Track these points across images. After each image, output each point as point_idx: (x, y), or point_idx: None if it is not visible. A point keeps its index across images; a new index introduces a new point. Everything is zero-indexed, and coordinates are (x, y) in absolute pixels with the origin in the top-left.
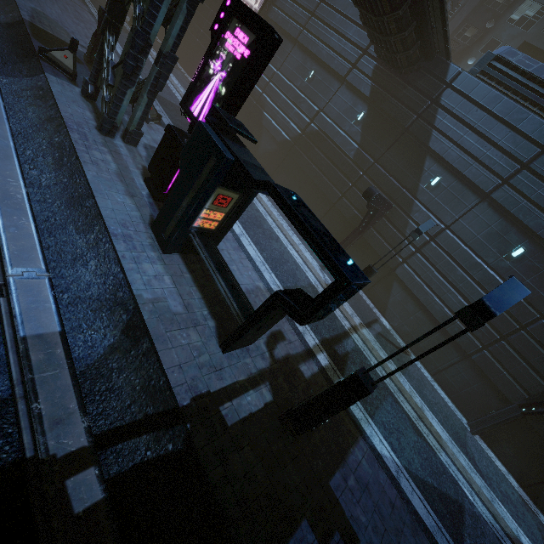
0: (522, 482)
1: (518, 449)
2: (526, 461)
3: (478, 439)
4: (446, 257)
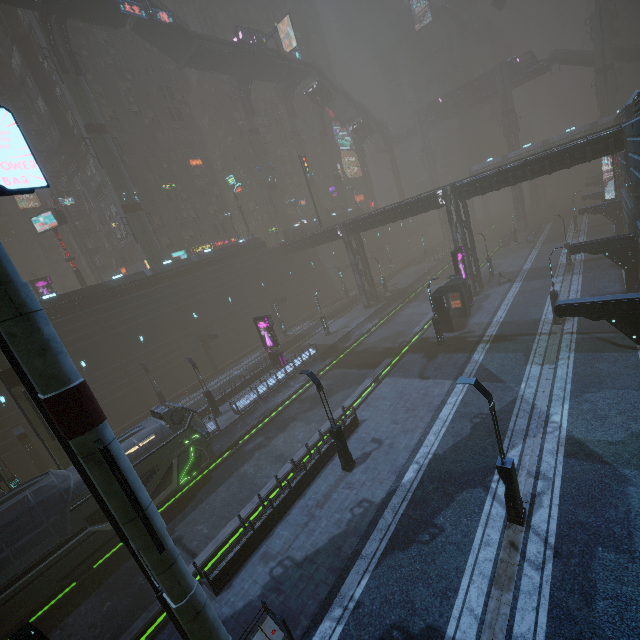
0: None
1: None
2: None
3: None
4: None
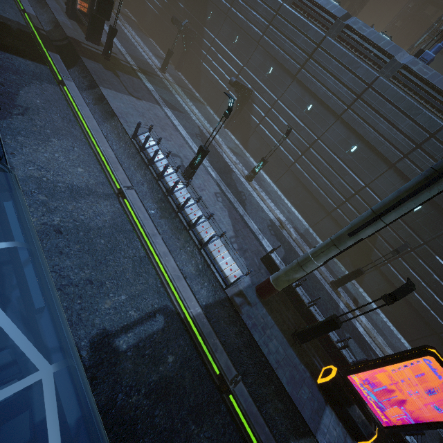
0: (243, 144)
1: (241, 130)
2: (243, 134)
3: (227, 131)
4: (216, 52)
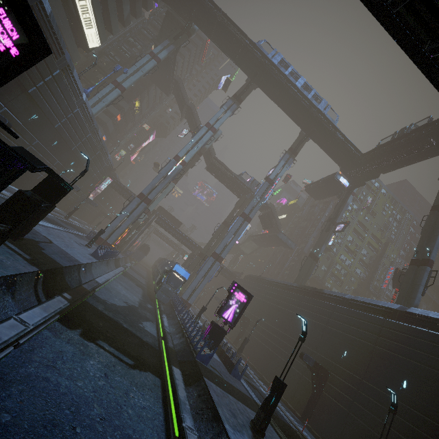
0: None
1: None
2: None
3: None
4: None
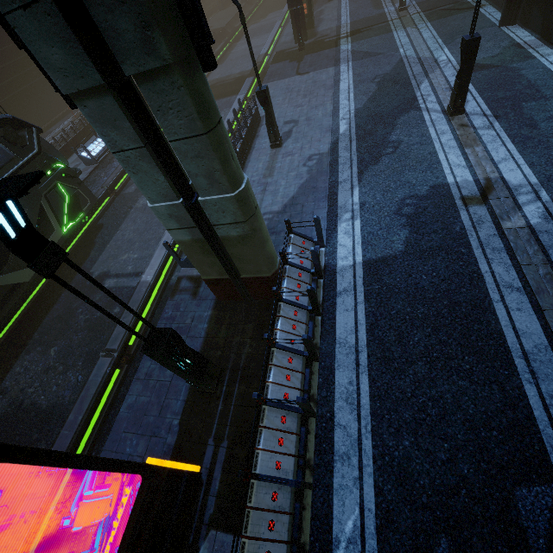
0: (542, 33)
1: (540, 1)
2: (544, 6)
3: (509, 28)
4: None
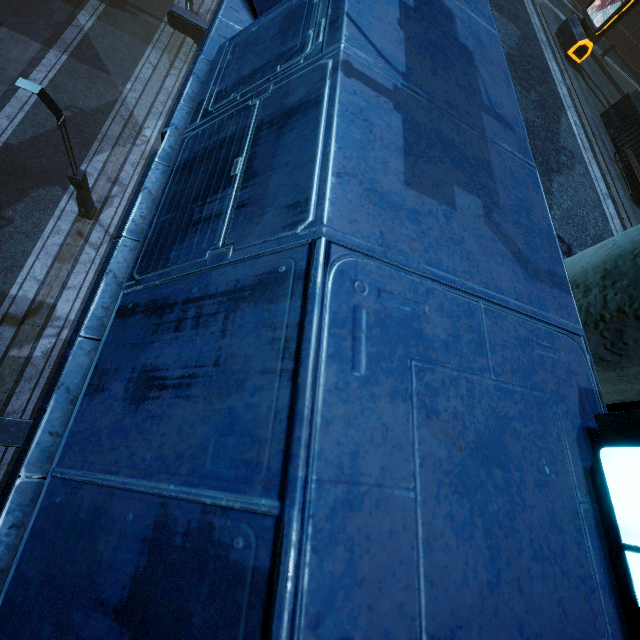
0: None
1: None
2: None
3: None
4: None
